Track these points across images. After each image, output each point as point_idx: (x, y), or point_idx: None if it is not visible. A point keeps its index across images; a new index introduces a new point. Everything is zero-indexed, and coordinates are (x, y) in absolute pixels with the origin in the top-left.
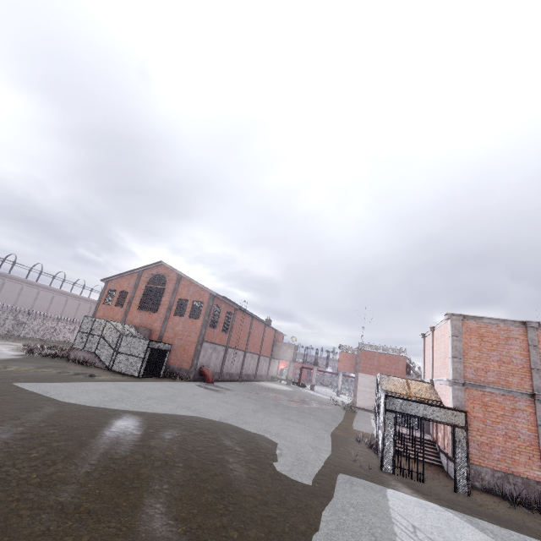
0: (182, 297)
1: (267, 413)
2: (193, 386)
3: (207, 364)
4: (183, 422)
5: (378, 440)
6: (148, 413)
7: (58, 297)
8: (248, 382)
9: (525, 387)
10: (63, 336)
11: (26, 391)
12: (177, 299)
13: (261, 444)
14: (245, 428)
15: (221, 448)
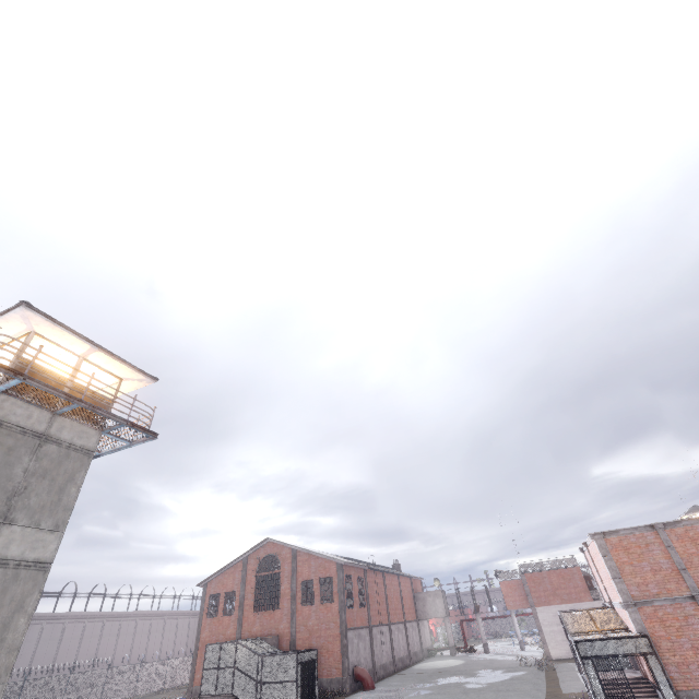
0: (304, 578)
1: None
2: None
3: (358, 662)
4: None
5: (591, 697)
6: None
7: (126, 623)
8: (406, 670)
9: (683, 590)
10: (148, 684)
11: None
12: (299, 583)
13: None
14: None
15: None
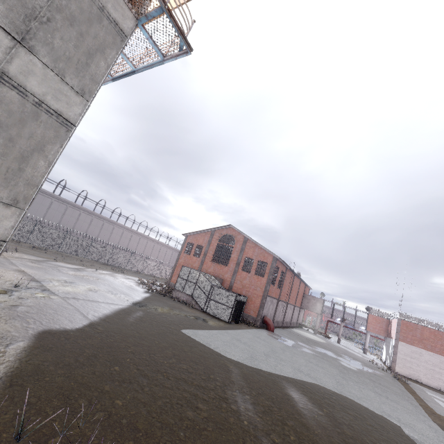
0: (248, 256)
1: (354, 382)
2: (268, 336)
3: (266, 314)
4: (325, 395)
5: None
6: (290, 379)
7: (142, 239)
8: (289, 329)
9: None
10: (148, 270)
11: (197, 342)
12: (243, 257)
13: (409, 437)
14: (368, 407)
15: (394, 443)
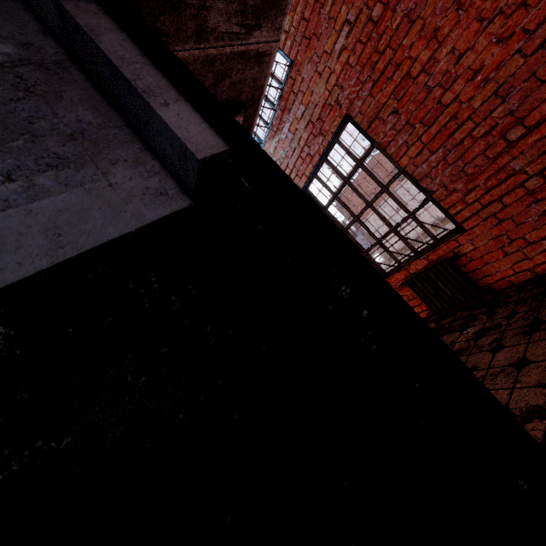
0: None
1: None
2: None
3: None
4: None
5: None
6: None
7: None
8: None
9: None
10: None
11: None
12: None
13: None
14: None
15: None
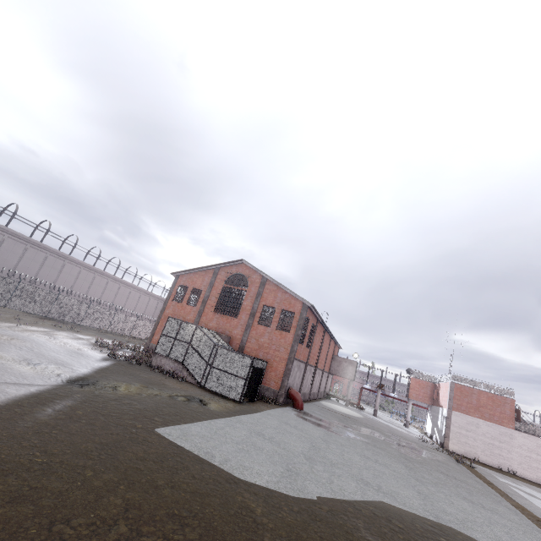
0: (267, 304)
1: (434, 486)
2: (299, 419)
3: (292, 385)
4: (430, 540)
5: None
6: (365, 513)
7: (112, 283)
8: (317, 403)
9: None
10: (119, 327)
11: (187, 454)
12: (261, 305)
13: None
14: None
15: None
